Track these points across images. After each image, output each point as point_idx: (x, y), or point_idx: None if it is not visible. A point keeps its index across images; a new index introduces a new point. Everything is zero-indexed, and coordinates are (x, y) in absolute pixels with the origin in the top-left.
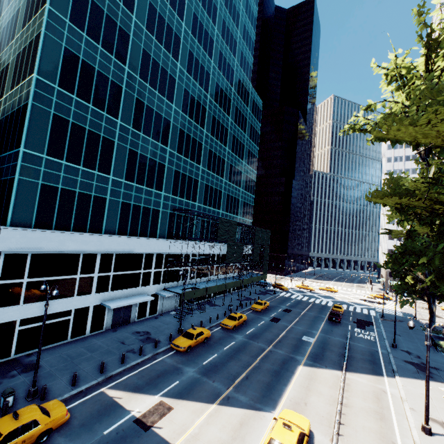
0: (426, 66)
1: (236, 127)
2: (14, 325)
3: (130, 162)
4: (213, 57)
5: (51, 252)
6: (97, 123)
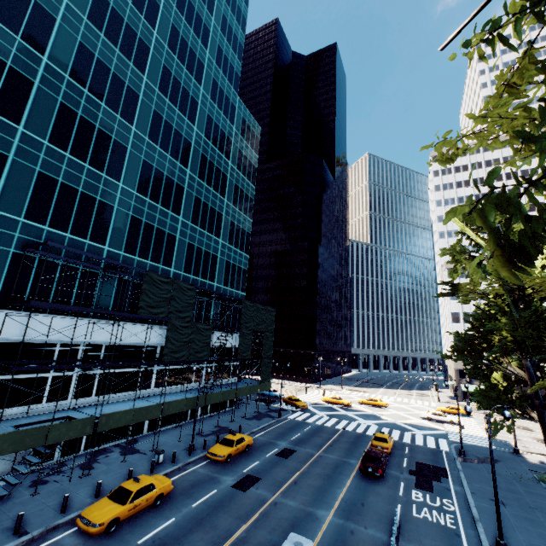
0: None
1: (210, 145)
2: None
3: None
4: (157, 28)
5: None
6: None
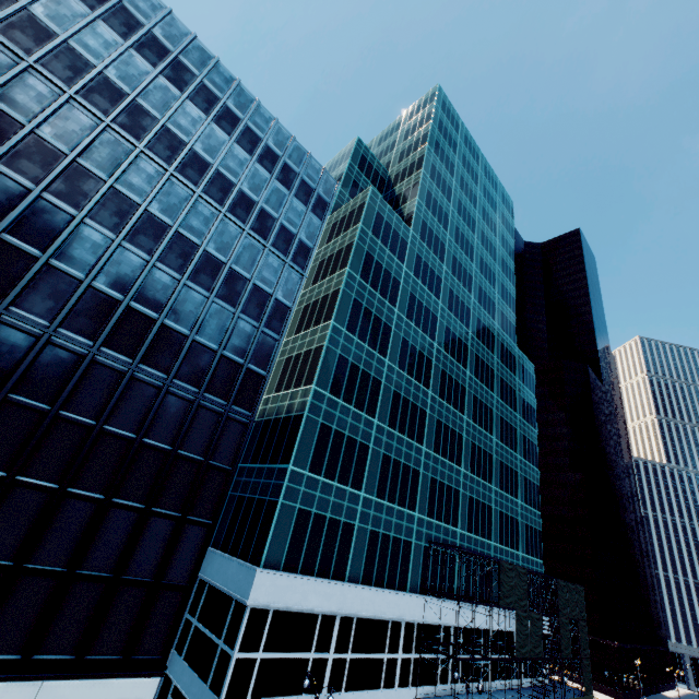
0: None
1: (504, 405)
2: None
3: (383, 471)
4: (470, 327)
5: (291, 610)
6: (356, 426)
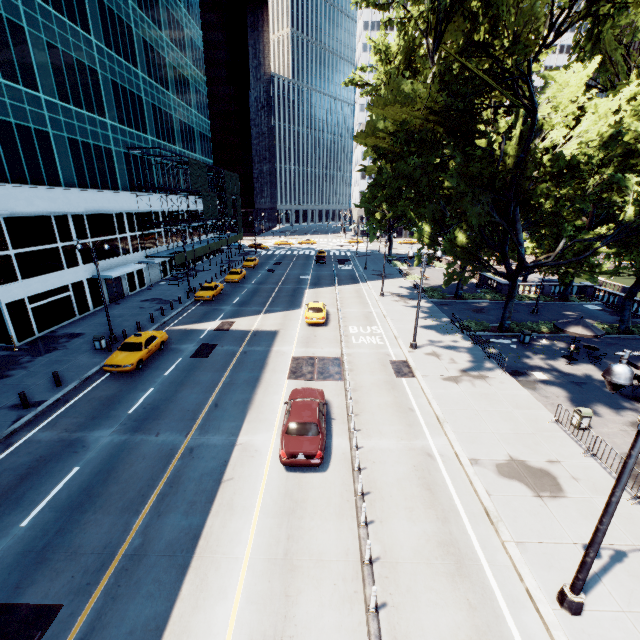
0: (396, 47)
1: None
2: (24, 303)
3: (55, 68)
4: None
5: (22, 215)
6: None
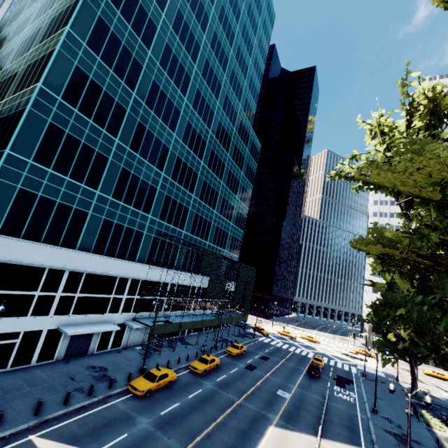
0: (407, 127)
1: (234, 163)
2: None
3: (121, 181)
4: (219, 99)
5: (12, 263)
6: (94, 138)
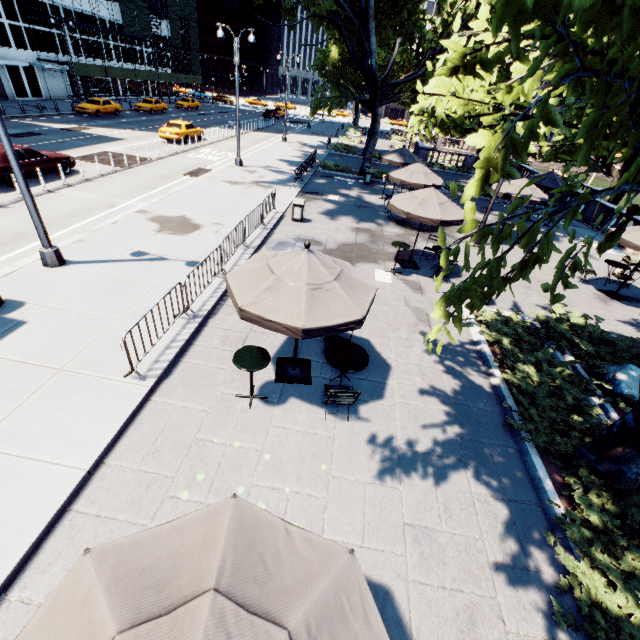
0: None
1: None
2: None
3: None
4: None
5: None
6: None
